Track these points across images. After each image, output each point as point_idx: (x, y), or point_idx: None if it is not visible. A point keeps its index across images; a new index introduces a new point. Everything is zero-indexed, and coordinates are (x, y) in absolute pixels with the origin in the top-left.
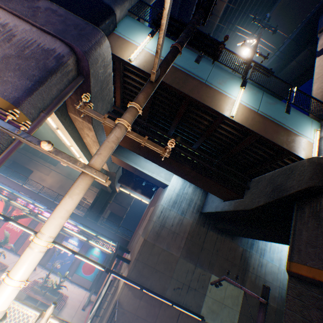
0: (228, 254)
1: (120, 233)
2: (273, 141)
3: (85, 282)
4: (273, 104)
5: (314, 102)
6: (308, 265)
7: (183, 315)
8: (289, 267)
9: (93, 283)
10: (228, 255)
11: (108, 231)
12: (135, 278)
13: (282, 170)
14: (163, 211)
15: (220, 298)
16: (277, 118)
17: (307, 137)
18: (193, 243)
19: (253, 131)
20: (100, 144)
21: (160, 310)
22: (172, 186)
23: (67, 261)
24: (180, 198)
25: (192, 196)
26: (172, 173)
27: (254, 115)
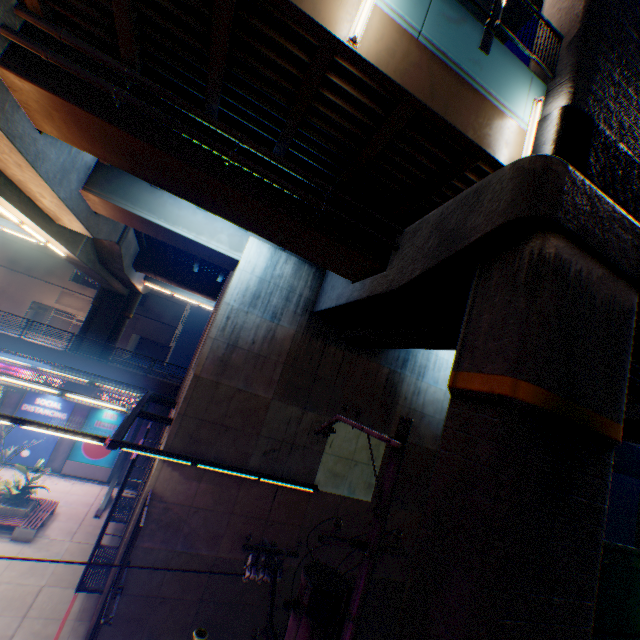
0: (363, 382)
1: (168, 377)
2: (448, 121)
3: (96, 472)
4: (457, 23)
5: (542, 30)
6: (485, 373)
7: (284, 490)
8: (454, 381)
9: (114, 471)
10: (363, 383)
11: (129, 374)
12: (183, 449)
13: (462, 199)
14: (233, 317)
15: (349, 453)
16: (461, 63)
17: (518, 116)
18: (298, 371)
19: (405, 90)
20: (16, 146)
21: (241, 491)
22: (248, 264)
23: (44, 442)
24: (268, 286)
25: (292, 281)
26: (247, 235)
27: (409, 48)
